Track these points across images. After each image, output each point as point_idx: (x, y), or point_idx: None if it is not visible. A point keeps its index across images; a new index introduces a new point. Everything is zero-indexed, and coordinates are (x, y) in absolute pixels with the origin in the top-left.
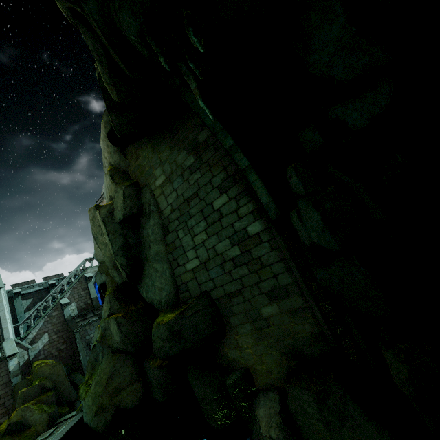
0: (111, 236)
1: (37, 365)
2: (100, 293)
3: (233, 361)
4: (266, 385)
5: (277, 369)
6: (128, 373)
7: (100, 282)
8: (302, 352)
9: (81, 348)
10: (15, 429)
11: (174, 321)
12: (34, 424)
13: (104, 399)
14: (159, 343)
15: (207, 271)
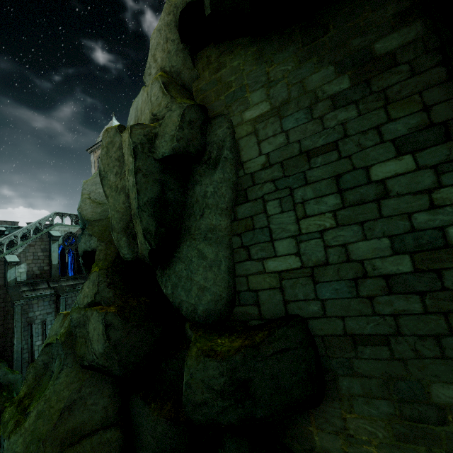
0: (140, 177)
1: None
2: (60, 260)
3: None
4: None
5: None
6: (101, 408)
7: (85, 247)
8: None
9: (18, 328)
10: None
11: (240, 359)
12: None
13: (47, 448)
14: (202, 394)
15: (315, 283)
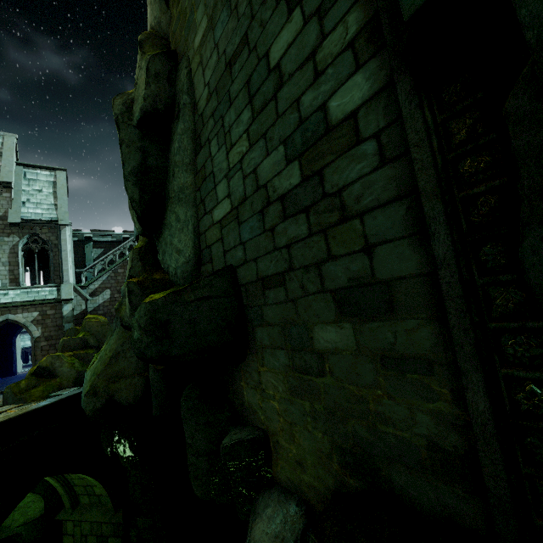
0: (124, 148)
1: (88, 318)
2: None
3: (248, 408)
4: (289, 483)
5: (316, 470)
6: (135, 361)
7: (136, 233)
8: (386, 474)
9: None
10: (43, 373)
11: (161, 302)
12: (61, 376)
13: (100, 380)
14: (136, 332)
15: (239, 225)
